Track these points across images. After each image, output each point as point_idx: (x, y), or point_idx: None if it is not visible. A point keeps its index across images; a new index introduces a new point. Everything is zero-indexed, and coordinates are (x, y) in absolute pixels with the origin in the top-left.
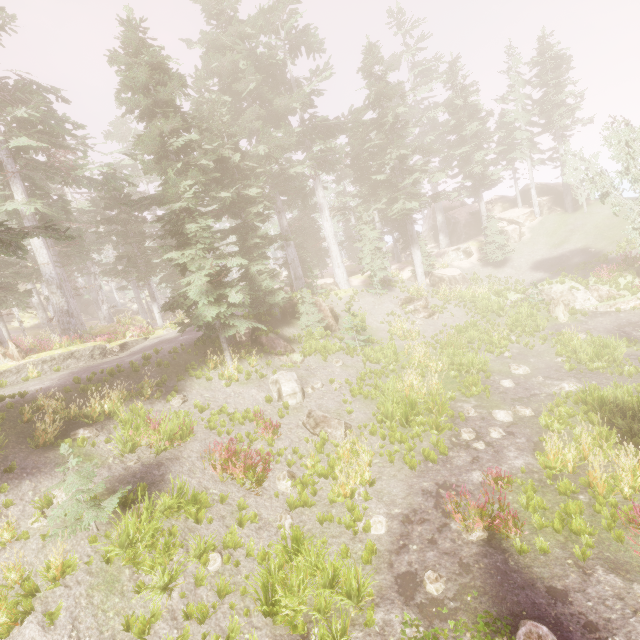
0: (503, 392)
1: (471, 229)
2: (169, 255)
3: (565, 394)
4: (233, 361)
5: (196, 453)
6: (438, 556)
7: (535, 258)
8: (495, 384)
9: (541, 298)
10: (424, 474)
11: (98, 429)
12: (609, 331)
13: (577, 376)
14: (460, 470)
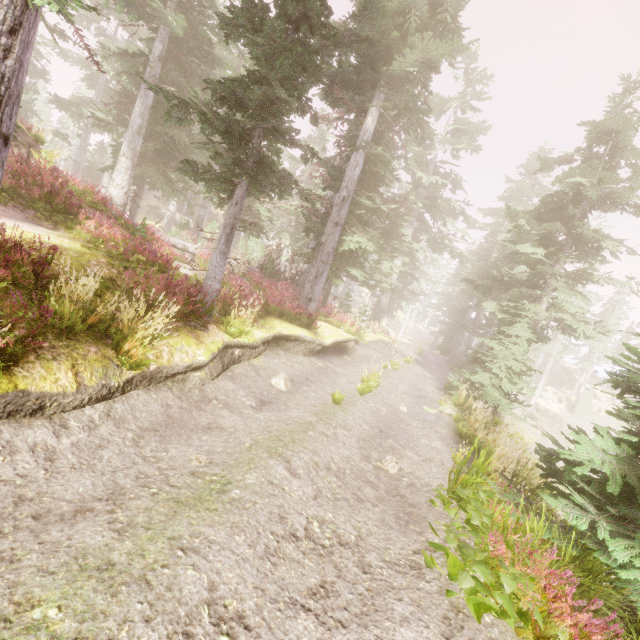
0: None
1: (559, 379)
2: None
3: None
4: None
5: None
6: None
7: None
8: None
9: None
10: None
11: None
12: None
13: None
14: None
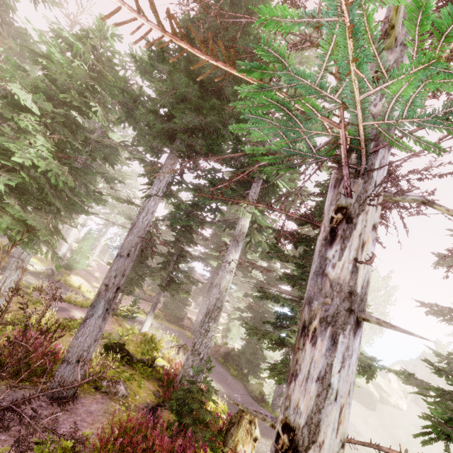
0: None
1: None
2: None
3: None
4: None
5: None
6: None
7: None
8: None
9: None
10: None
11: None
12: None
13: None
14: None
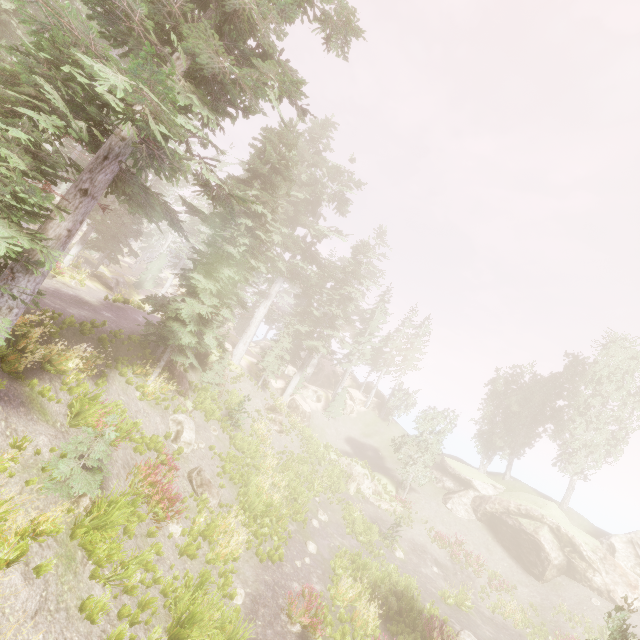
0: (312, 528)
1: (327, 381)
2: (199, 277)
3: (345, 550)
4: (155, 379)
5: (121, 459)
6: (274, 635)
7: (351, 434)
8: (308, 519)
9: (347, 469)
10: (266, 569)
11: (48, 380)
12: (371, 518)
13: (350, 540)
14: (287, 577)
